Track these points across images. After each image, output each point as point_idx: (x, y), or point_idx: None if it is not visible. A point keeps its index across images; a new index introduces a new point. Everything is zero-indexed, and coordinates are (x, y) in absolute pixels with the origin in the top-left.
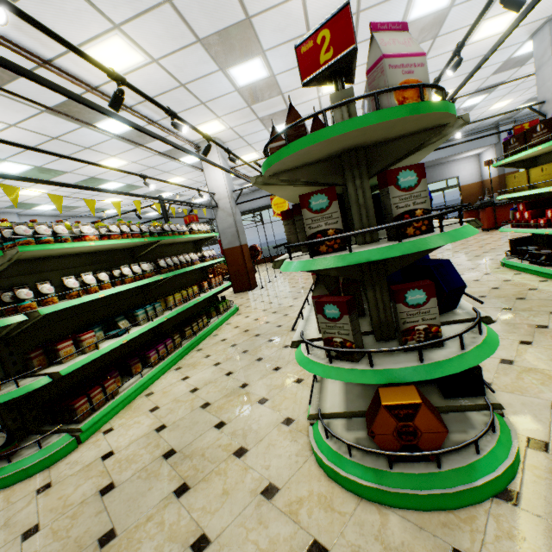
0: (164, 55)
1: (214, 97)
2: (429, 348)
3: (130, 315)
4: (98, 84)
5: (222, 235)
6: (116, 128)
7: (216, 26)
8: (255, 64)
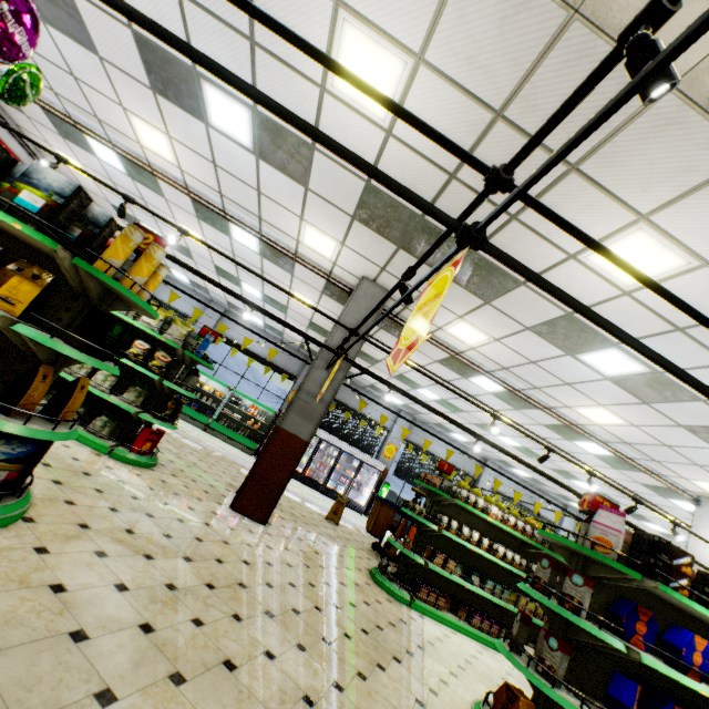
0: (643, 424)
1: None
2: (544, 678)
3: (483, 578)
4: (583, 424)
5: None
6: (593, 448)
7: (698, 422)
8: None
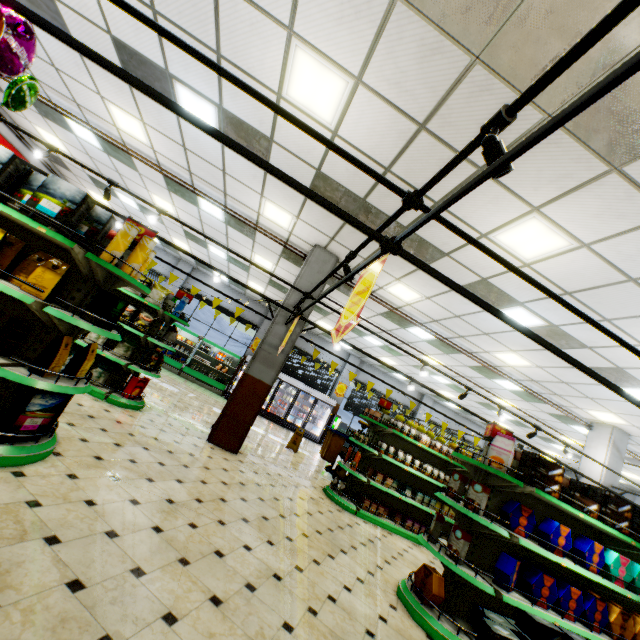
0: (545, 366)
1: (601, 398)
2: (451, 559)
3: (415, 491)
4: (499, 365)
5: None
6: (509, 385)
7: (587, 364)
8: None
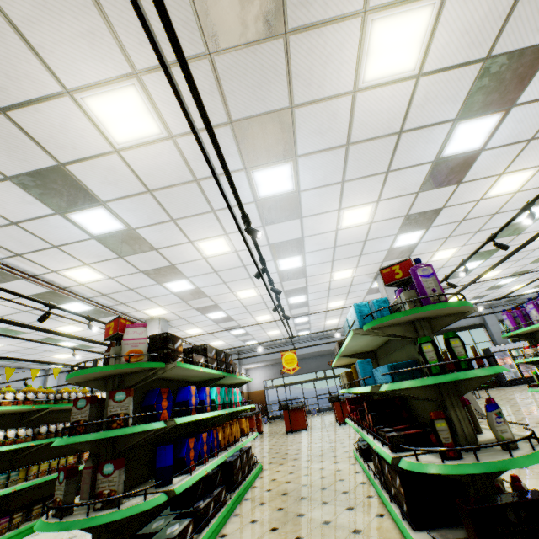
0: (118, 276)
1: (156, 296)
2: (107, 509)
3: None
4: (69, 286)
5: None
6: (77, 307)
7: (152, 266)
8: (183, 282)
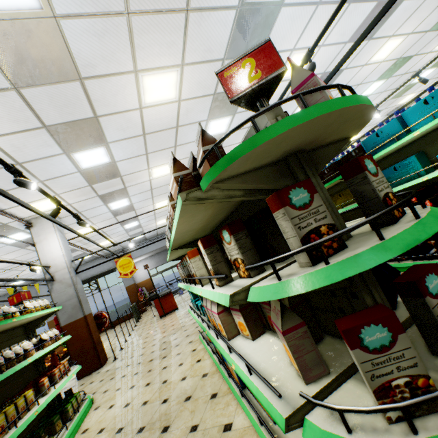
0: (0, 134)
1: (54, 176)
2: None
3: None
4: None
5: (60, 310)
6: None
7: (64, 117)
8: (99, 151)
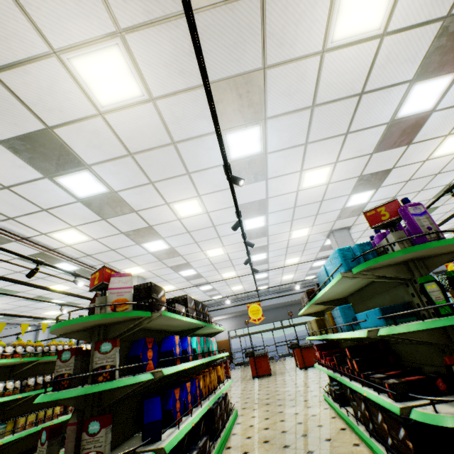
0: (101, 237)
1: (135, 255)
2: None
3: None
4: (57, 247)
5: None
6: (65, 268)
7: (132, 228)
8: (159, 242)
